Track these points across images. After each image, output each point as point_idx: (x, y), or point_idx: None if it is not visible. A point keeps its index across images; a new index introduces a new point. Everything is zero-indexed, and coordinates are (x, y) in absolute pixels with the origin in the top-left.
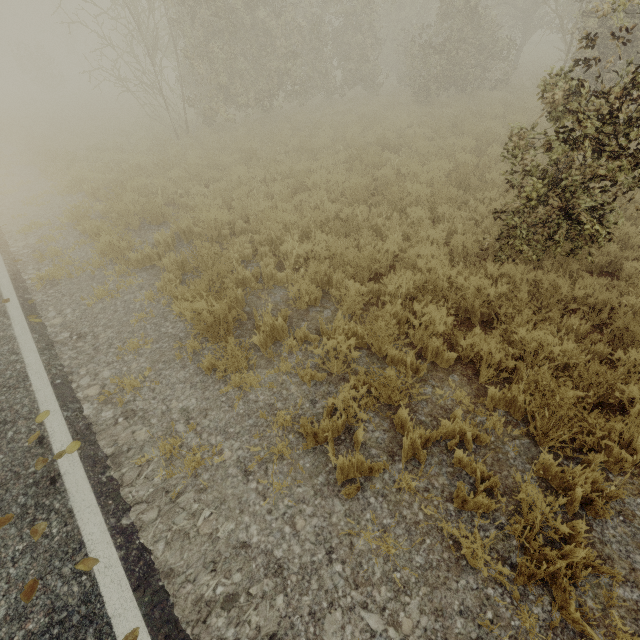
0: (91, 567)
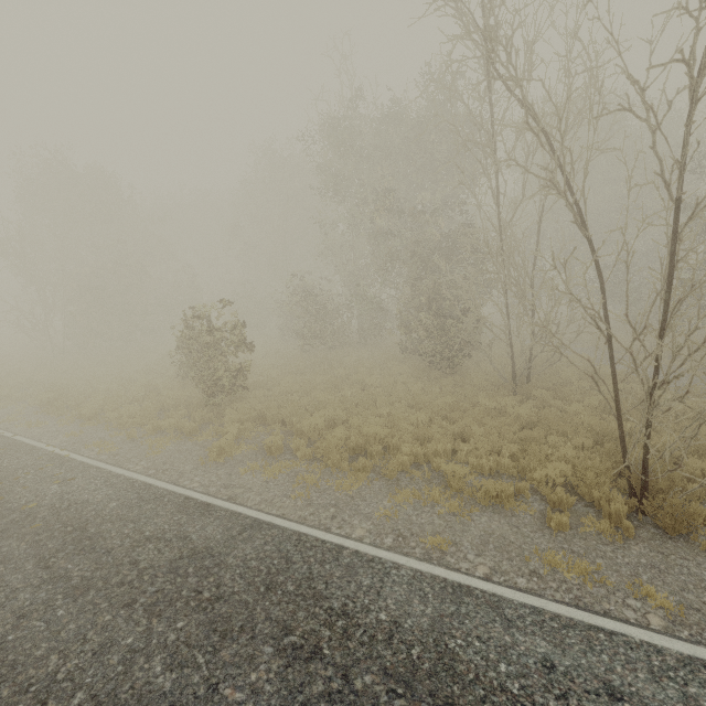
0: (2, 434)
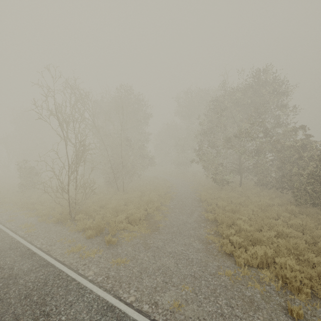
0: None
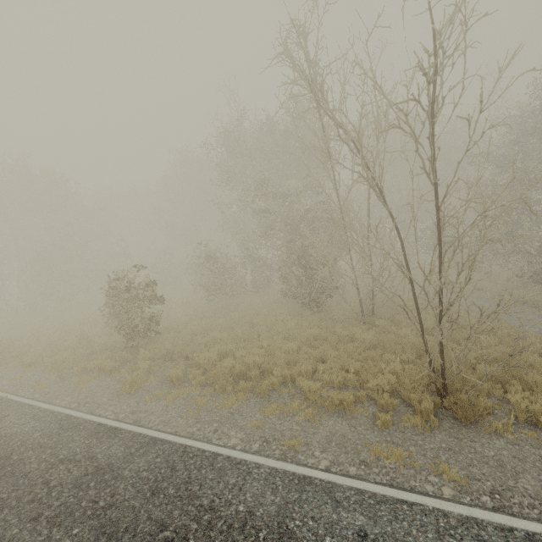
0: None
